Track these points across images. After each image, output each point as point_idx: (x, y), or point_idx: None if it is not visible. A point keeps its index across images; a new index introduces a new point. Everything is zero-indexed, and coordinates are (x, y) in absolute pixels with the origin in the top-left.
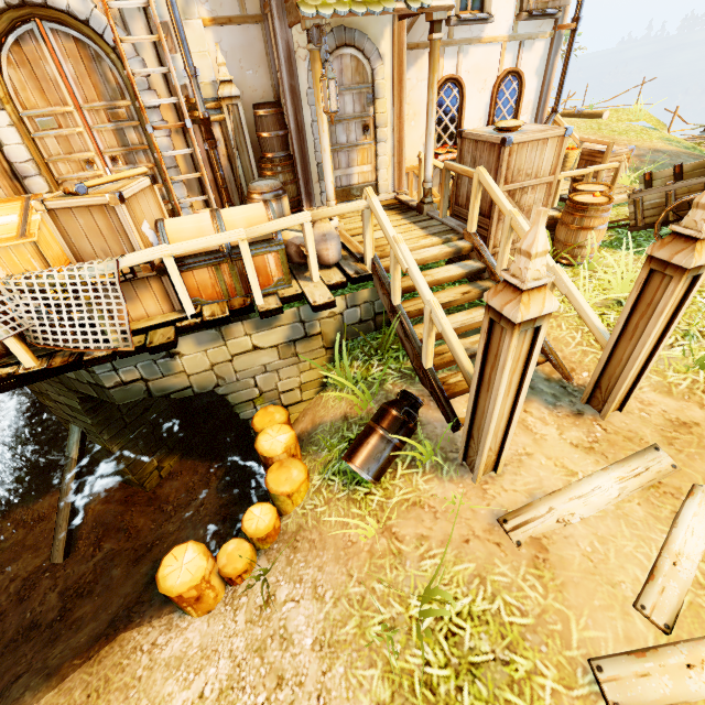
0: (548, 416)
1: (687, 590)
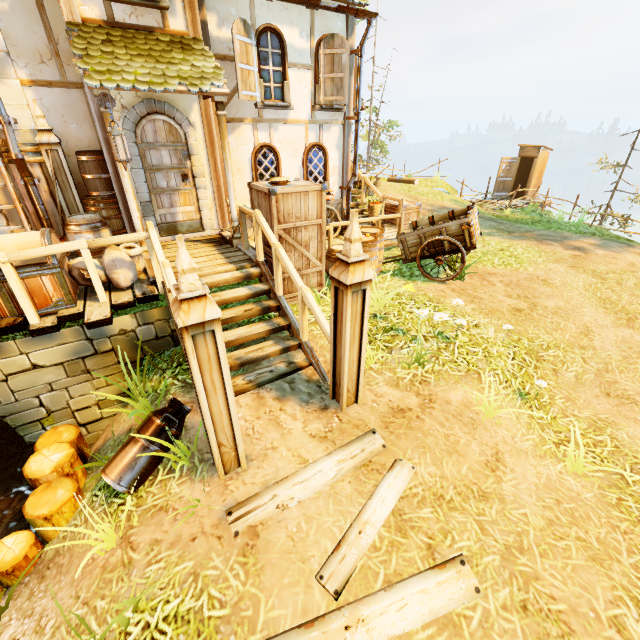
0: (299, 413)
1: (363, 555)
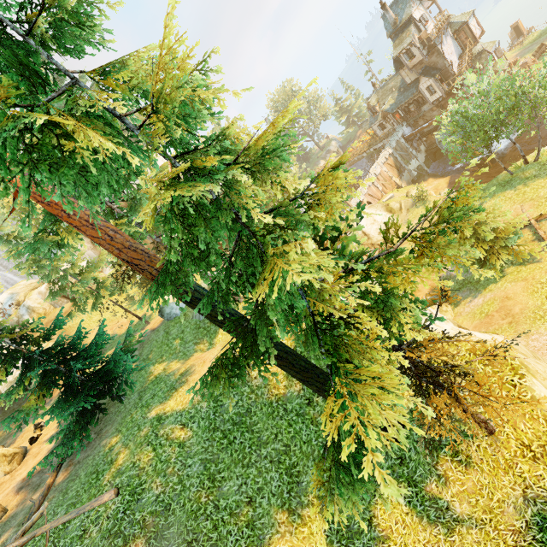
0: None
1: None
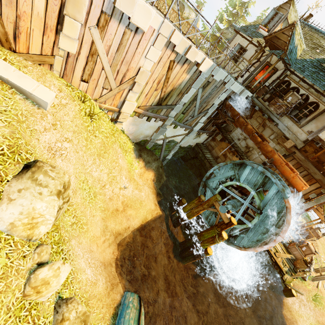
0: (313, 272)
1: None
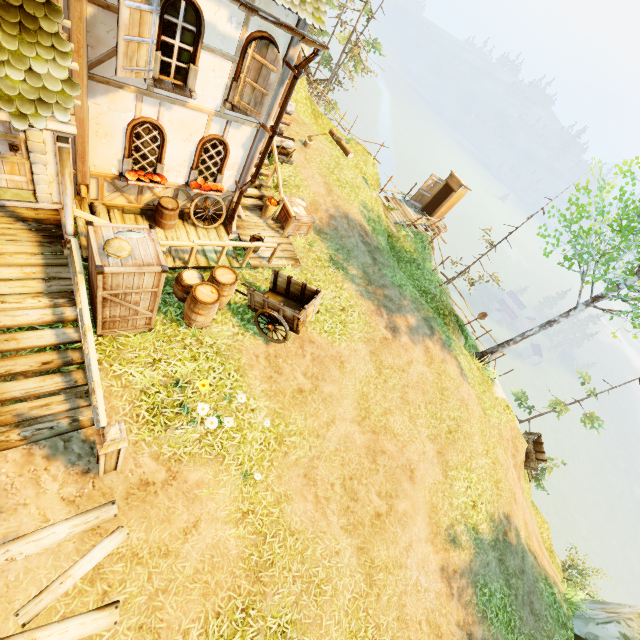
0: (61, 474)
1: (56, 599)
